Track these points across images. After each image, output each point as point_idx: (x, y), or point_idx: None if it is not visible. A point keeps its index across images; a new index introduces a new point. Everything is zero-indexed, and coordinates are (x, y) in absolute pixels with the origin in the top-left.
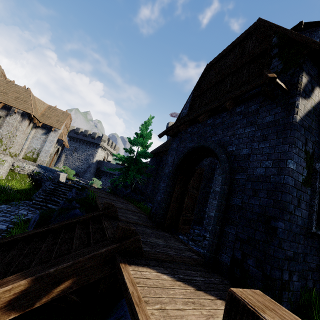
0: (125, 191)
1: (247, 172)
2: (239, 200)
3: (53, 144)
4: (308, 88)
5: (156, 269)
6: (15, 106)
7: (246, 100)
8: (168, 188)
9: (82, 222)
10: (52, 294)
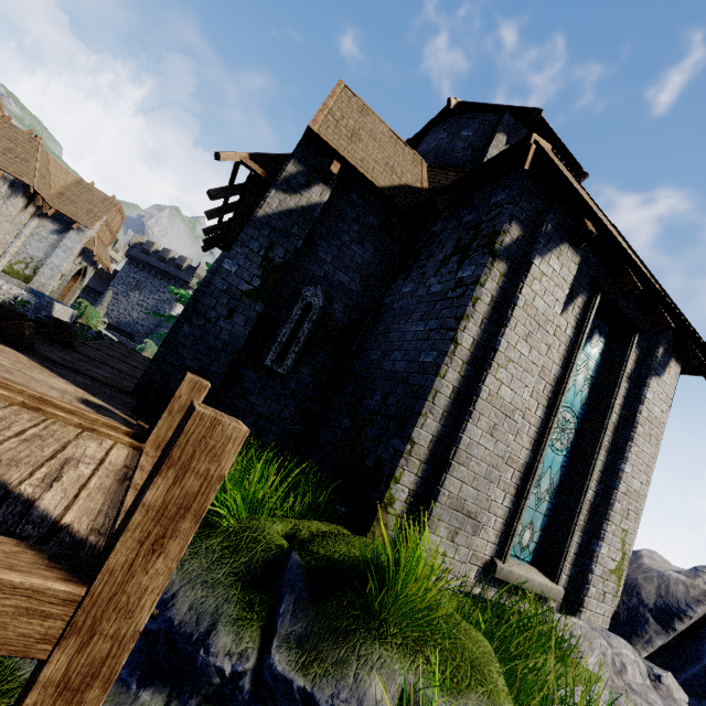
0: None
1: None
2: None
3: (72, 255)
4: (297, 181)
5: (24, 354)
6: (1, 165)
7: (244, 188)
8: None
9: None
10: None
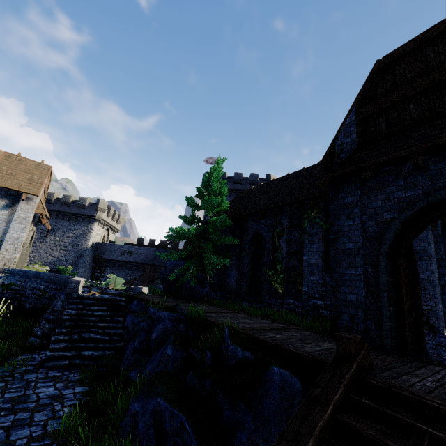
0: (203, 289)
1: None
2: None
3: (28, 224)
4: None
5: None
6: None
7: None
8: (388, 276)
9: (340, 405)
10: None
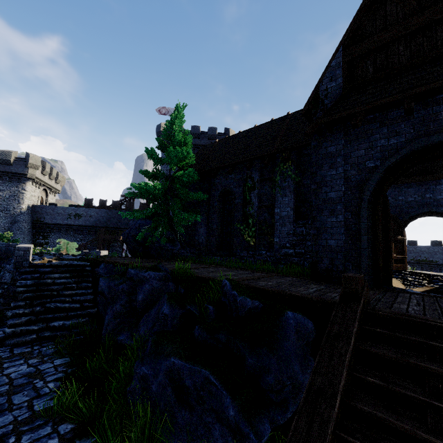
0: (175, 247)
1: None
2: None
3: None
4: None
5: None
6: None
7: None
8: (369, 221)
9: (357, 337)
10: None
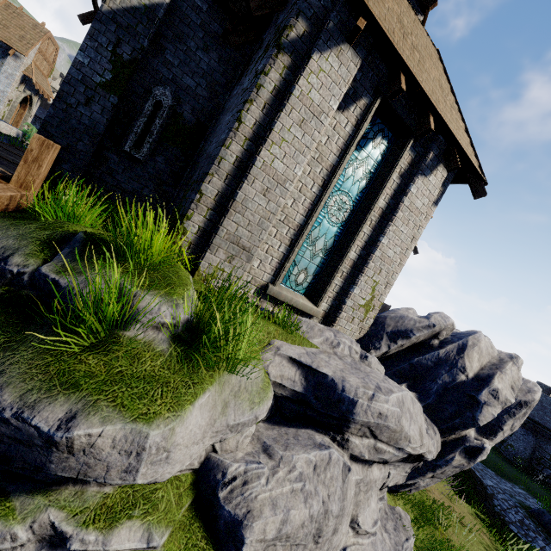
0: None
1: None
2: None
3: (14, 82)
4: None
5: None
6: None
7: None
8: None
9: None
10: None
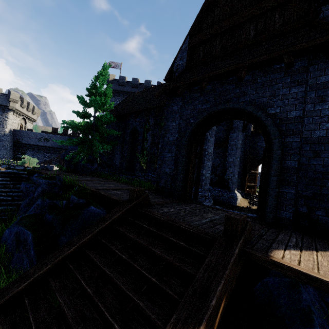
0: (92, 166)
1: (301, 135)
2: (294, 162)
3: None
4: None
5: (277, 247)
6: None
7: (304, 55)
8: (184, 158)
9: (117, 221)
10: (216, 325)
